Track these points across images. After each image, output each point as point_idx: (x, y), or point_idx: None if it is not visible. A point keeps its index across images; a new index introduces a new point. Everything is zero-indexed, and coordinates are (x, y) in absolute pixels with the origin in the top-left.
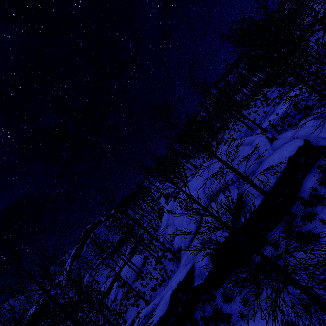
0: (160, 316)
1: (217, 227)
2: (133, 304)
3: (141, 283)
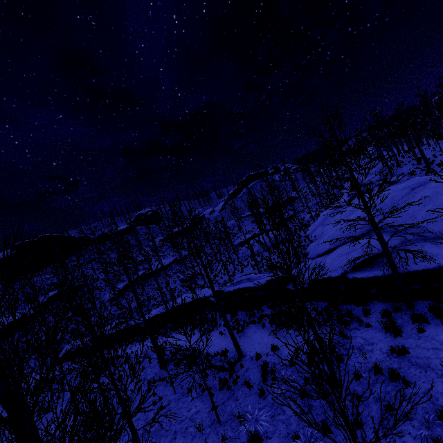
0: (255, 285)
1: (276, 268)
2: (252, 265)
3: (266, 256)
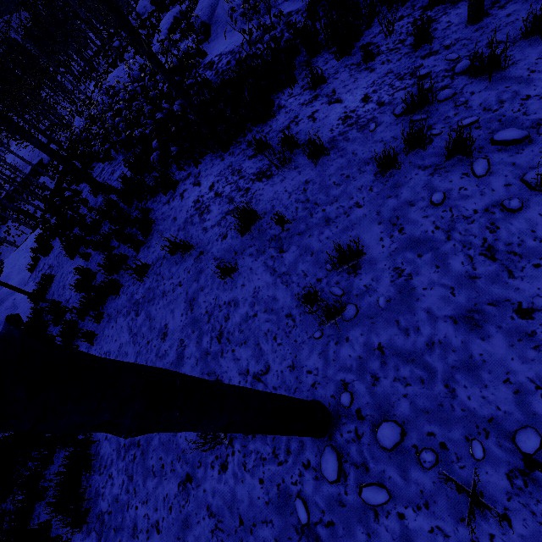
0: None
1: None
2: None
3: None
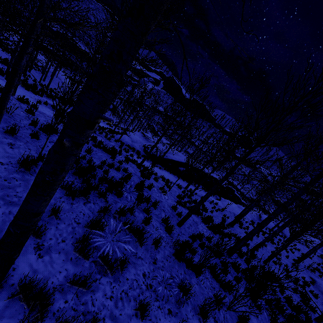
0: None
1: None
2: None
3: None
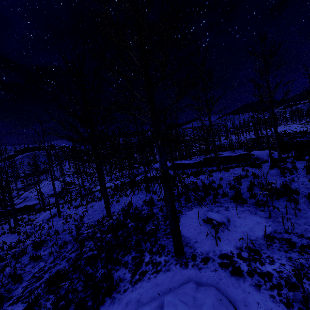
0: None
1: None
2: None
3: None
